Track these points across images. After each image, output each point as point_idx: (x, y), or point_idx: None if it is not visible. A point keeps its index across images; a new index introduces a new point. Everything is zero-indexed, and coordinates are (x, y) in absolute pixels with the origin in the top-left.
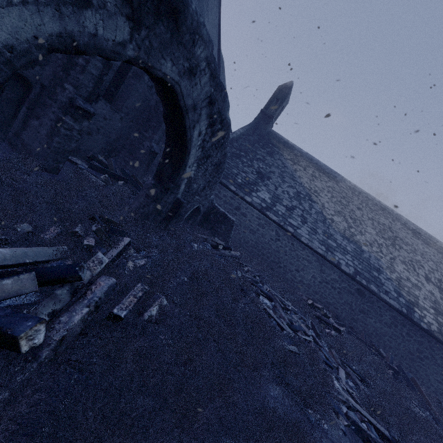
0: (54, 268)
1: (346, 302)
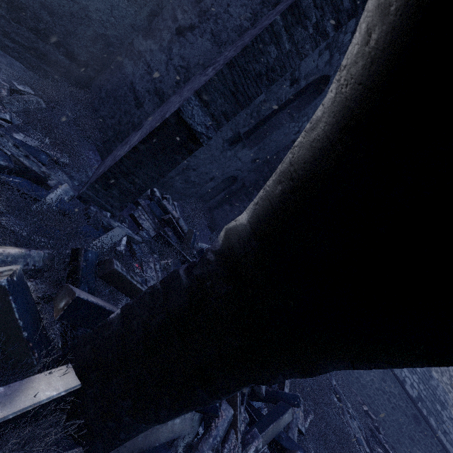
0: (287, 395)
1: (397, 420)
